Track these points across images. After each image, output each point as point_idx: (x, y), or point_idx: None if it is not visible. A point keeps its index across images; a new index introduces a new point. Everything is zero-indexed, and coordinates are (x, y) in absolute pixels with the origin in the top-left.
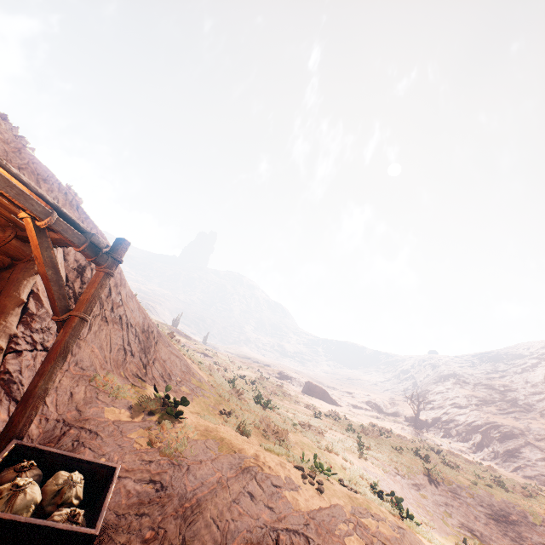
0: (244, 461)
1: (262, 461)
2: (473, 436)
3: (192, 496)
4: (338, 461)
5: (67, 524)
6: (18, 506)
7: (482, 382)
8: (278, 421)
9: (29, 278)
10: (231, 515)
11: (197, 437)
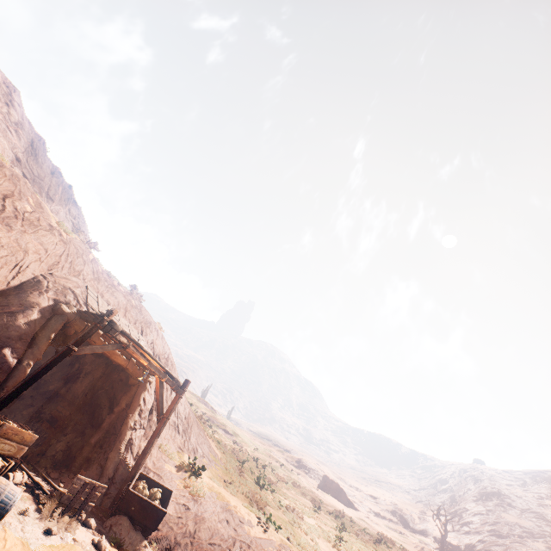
0: (229, 505)
1: (238, 508)
2: None
3: (201, 514)
4: (304, 537)
5: (159, 505)
6: (144, 494)
7: (531, 509)
8: (265, 498)
9: (144, 392)
10: (217, 526)
11: (207, 489)
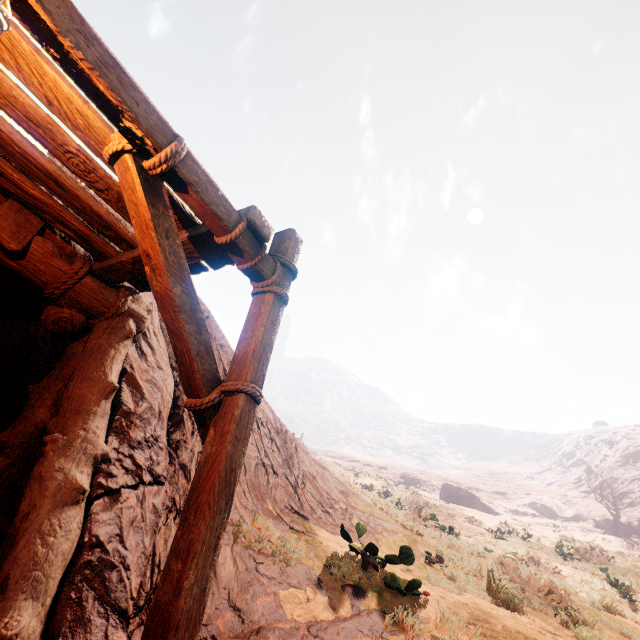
0: None
1: None
2: None
3: None
4: None
5: None
6: None
7: None
8: None
9: (117, 345)
10: None
11: None
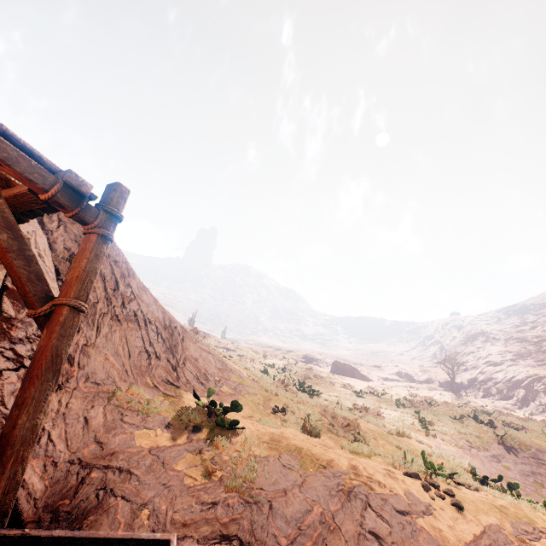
0: (342, 479)
1: (365, 475)
2: (515, 392)
3: None
4: (416, 445)
5: None
6: None
7: (513, 336)
8: (337, 410)
9: None
10: None
11: (265, 453)
